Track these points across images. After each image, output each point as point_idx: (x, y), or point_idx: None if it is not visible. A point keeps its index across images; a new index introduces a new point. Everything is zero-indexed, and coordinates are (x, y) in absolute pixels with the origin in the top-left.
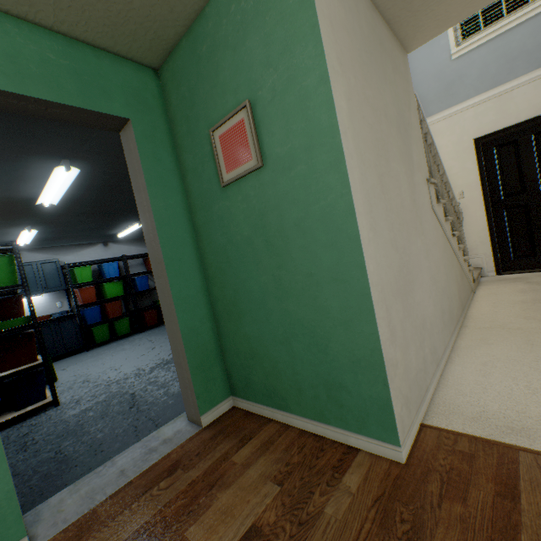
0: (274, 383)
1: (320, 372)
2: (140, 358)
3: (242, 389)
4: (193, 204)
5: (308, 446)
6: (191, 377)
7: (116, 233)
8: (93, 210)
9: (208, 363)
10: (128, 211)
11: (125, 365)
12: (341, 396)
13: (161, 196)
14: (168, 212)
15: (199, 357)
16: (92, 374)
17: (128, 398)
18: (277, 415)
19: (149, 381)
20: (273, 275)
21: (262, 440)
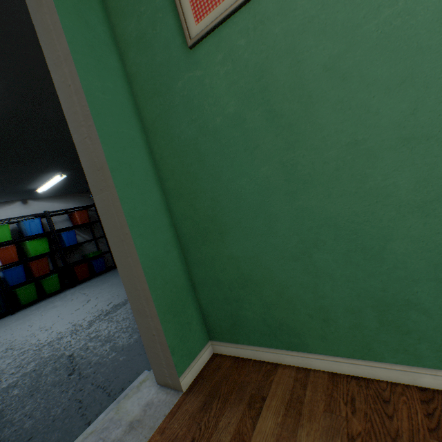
0: (280, 316)
1: (368, 289)
2: (75, 313)
3: (226, 330)
4: (141, 91)
5: (359, 399)
6: (161, 326)
7: (35, 188)
8: (2, 153)
9: (179, 303)
10: (46, 158)
11: (58, 323)
12: (408, 319)
13: (94, 72)
14: (106, 97)
15: (168, 297)
16: (17, 340)
17: (64, 362)
18: (286, 357)
19: (89, 337)
20: (281, 162)
21: (283, 400)
